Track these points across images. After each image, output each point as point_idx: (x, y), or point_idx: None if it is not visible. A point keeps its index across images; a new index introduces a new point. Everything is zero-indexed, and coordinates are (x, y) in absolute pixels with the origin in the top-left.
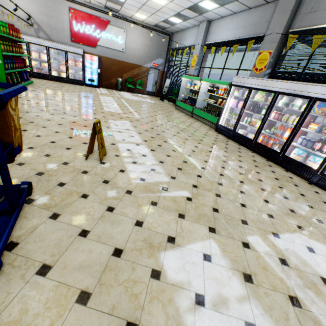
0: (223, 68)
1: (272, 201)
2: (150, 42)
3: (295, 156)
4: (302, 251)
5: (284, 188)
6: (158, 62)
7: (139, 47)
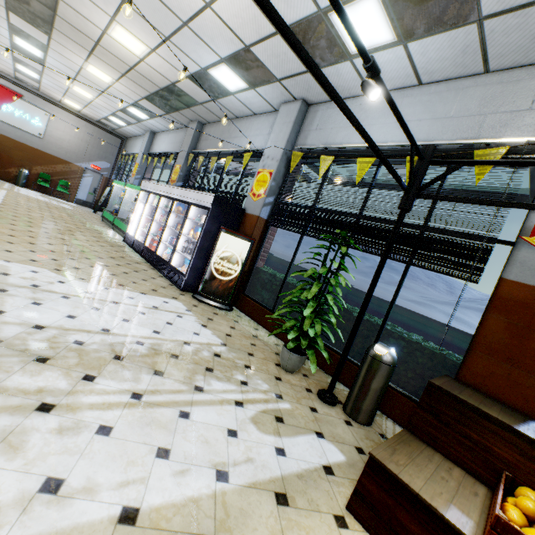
0: (158, 179)
1: (65, 262)
2: (90, 138)
3: (165, 255)
4: (20, 269)
5: (111, 267)
6: (102, 165)
7: (70, 139)
